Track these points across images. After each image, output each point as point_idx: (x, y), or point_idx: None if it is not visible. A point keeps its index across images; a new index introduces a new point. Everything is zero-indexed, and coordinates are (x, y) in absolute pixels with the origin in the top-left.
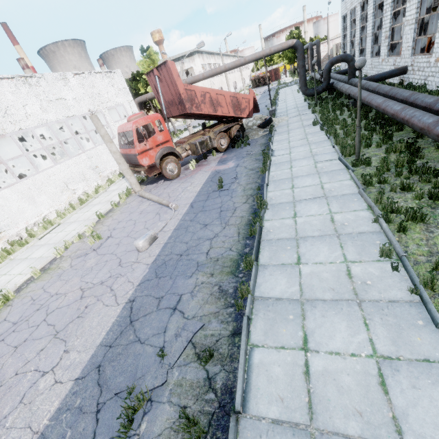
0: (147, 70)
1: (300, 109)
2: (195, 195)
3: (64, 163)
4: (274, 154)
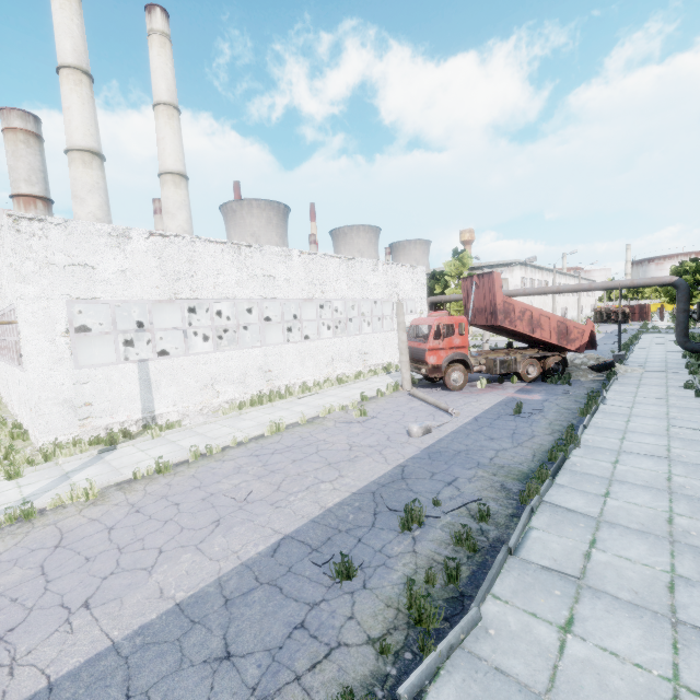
0: (452, 272)
1: (671, 365)
2: (482, 411)
3: (341, 339)
4: (606, 402)
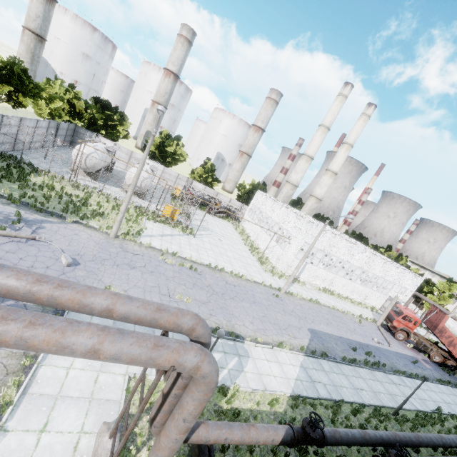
0: (440, 288)
1: None
2: (401, 352)
3: (362, 286)
4: (453, 388)
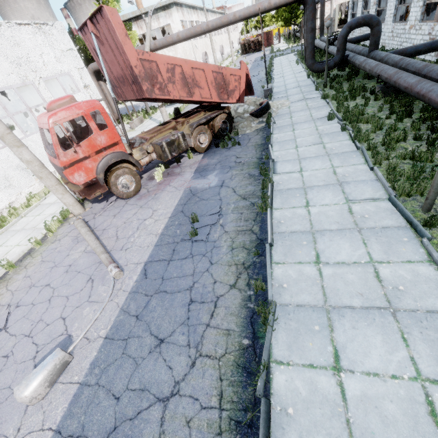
0: None
1: (304, 89)
2: (155, 242)
3: None
4: (277, 170)
